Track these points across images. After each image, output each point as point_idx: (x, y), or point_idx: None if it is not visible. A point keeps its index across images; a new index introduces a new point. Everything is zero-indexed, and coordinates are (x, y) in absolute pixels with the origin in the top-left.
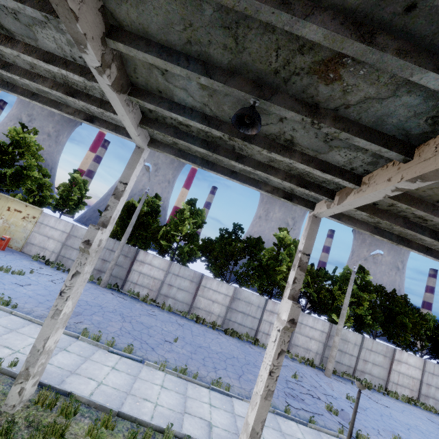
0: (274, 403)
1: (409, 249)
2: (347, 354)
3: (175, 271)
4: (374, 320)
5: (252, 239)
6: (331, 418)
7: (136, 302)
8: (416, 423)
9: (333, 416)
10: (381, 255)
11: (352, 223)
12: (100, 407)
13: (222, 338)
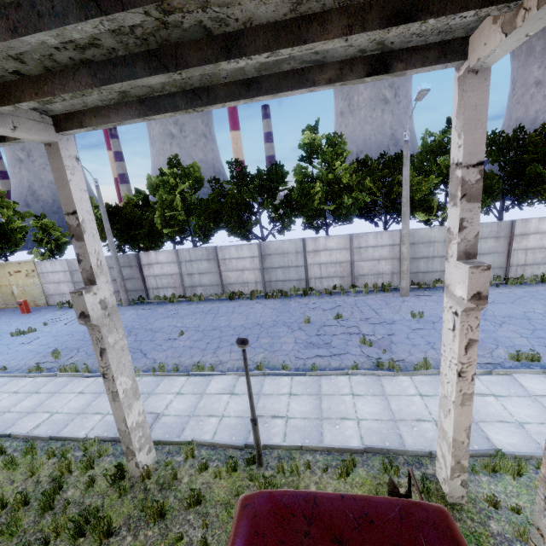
0: (276, 363)
1: (218, 105)
2: (436, 258)
3: (185, 258)
4: (485, 193)
5: (260, 171)
6: (360, 352)
7: (161, 307)
8: (529, 309)
9: (361, 350)
10: (427, 91)
11: (103, 118)
12: (35, 438)
13: (258, 306)
